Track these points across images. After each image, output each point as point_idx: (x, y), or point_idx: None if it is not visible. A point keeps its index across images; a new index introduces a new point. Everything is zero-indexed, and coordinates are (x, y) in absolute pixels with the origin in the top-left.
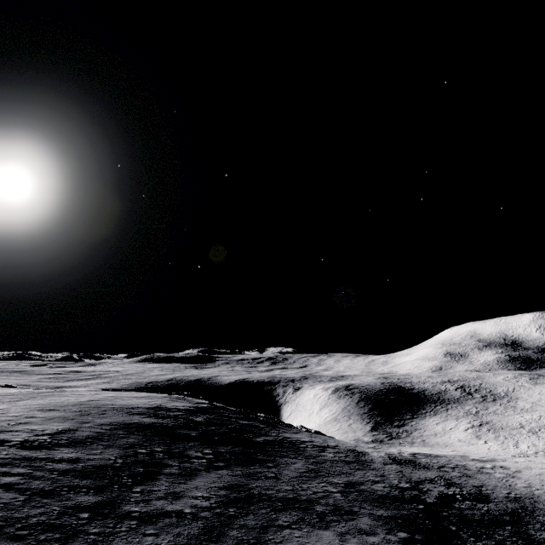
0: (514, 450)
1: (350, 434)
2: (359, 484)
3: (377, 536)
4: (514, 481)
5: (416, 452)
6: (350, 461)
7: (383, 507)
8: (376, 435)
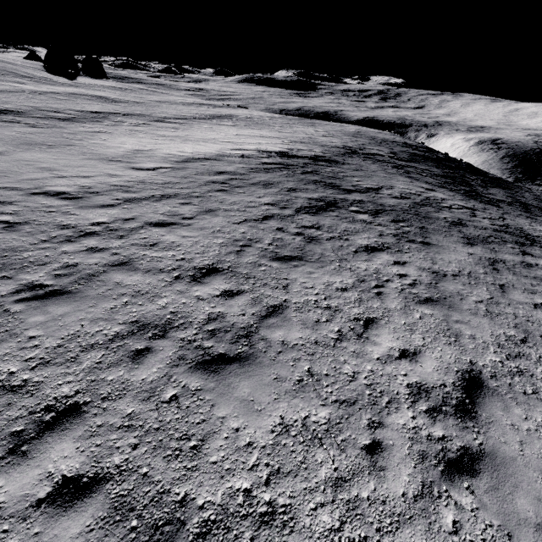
0: None
1: None
2: None
3: None
4: None
5: None
6: None
7: None
8: None
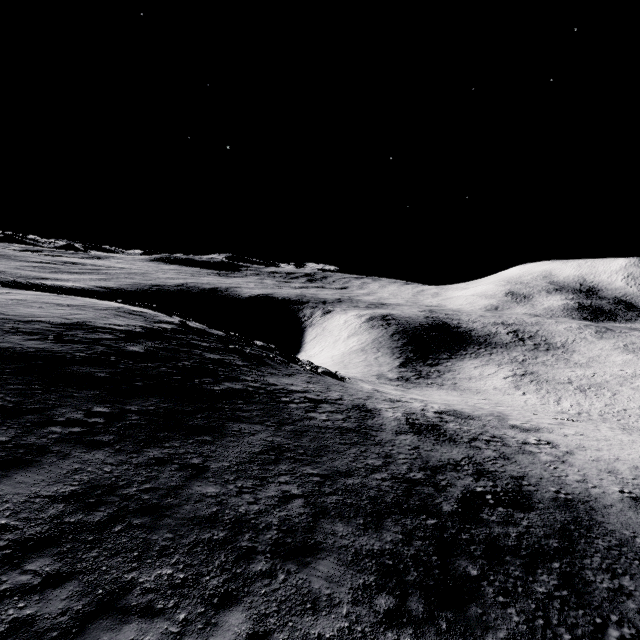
0: (554, 408)
1: (374, 368)
2: (346, 475)
3: (335, 611)
4: (565, 470)
5: (445, 409)
6: (348, 428)
7: (369, 529)
8: (404, 372)
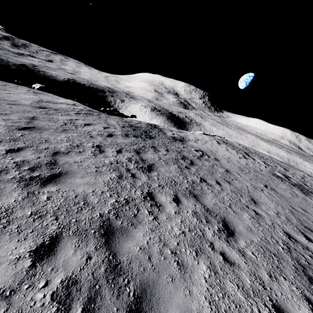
0: None
1: None
2: None
3: None
4: None
5: None
6: None
7: None
8: None
